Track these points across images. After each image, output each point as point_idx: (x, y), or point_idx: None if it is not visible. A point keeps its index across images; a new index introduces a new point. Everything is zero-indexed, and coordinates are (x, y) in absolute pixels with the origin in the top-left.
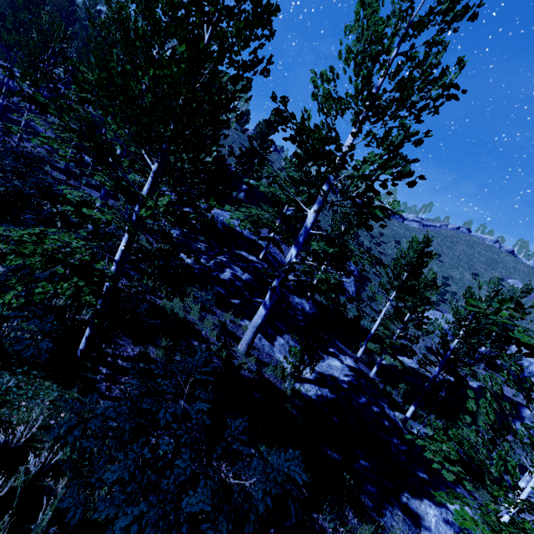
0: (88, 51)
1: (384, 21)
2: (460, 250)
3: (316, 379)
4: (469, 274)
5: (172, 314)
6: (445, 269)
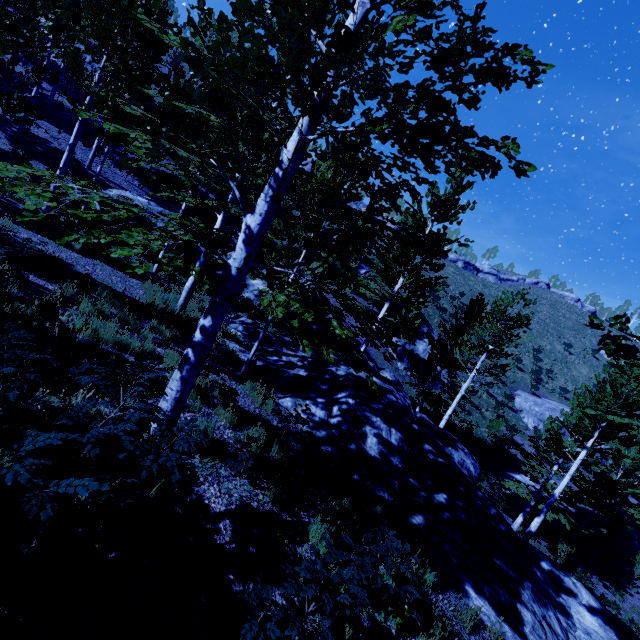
0: (72, 3)
1: None
2: (545, 313)
3: None
4: (560, 345)
5: None
6: (534, 339)
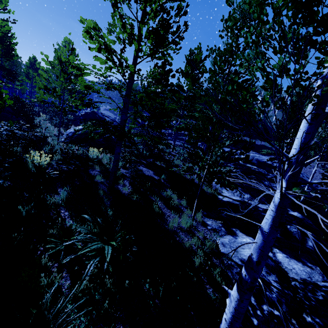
0: None
1: (212, 50)
2: None
3: (238, 200)
4: None
5: (173, 162)
6: None
